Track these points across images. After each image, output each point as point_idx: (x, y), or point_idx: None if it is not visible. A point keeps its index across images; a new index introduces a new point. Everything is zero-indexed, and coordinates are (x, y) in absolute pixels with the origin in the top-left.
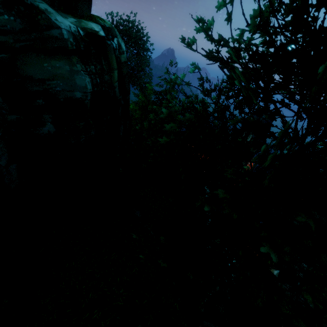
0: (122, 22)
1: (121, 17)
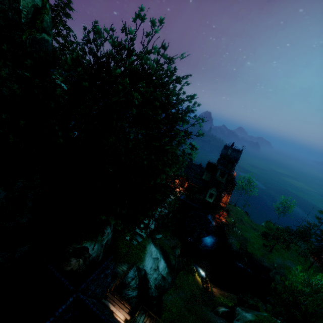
0: None
1: None
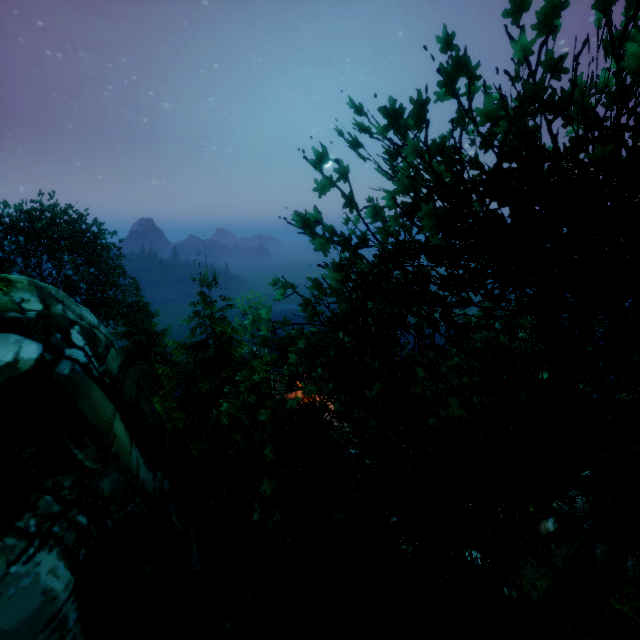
0: (25, 215)
1: (19, 207)
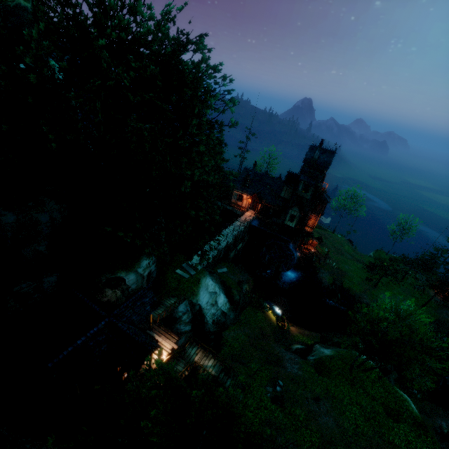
0: None
1: None
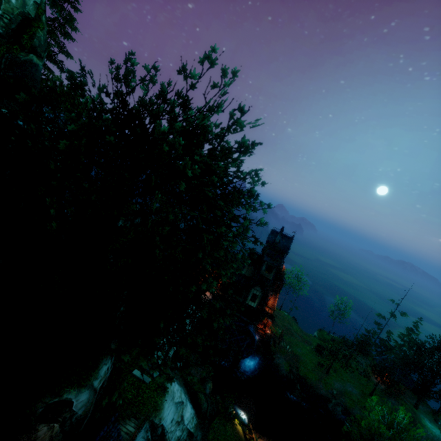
0: None
1: None
